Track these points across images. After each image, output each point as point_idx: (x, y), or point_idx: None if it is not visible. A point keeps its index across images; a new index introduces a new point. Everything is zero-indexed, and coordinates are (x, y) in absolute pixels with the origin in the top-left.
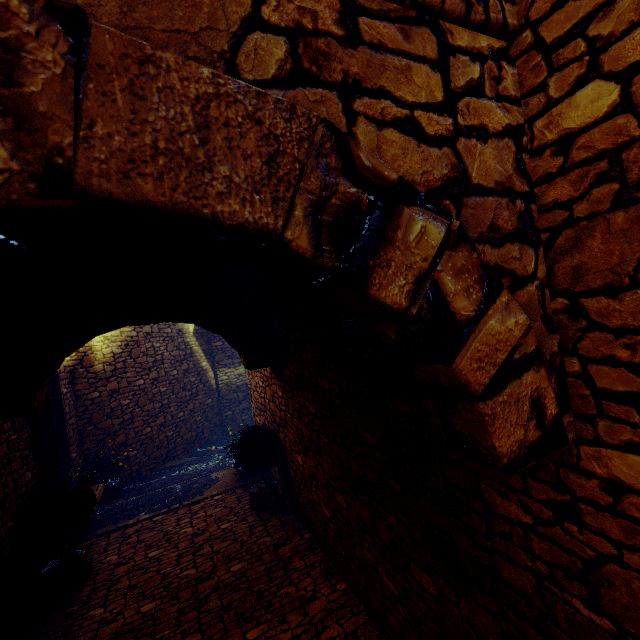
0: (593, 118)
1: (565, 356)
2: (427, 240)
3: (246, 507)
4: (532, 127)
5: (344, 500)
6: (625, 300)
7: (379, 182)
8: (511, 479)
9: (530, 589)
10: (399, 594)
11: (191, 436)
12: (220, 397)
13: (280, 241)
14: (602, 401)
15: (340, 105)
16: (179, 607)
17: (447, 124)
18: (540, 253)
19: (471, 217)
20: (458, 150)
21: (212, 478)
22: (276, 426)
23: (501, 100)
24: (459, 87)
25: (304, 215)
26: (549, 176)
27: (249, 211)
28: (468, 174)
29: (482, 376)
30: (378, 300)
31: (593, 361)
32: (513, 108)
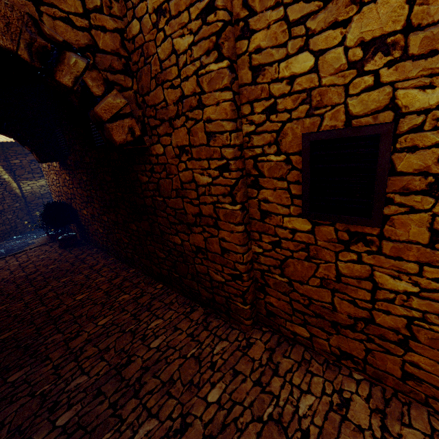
0: (137, 33)
1: (145, 118)
2: (78, 65)
3: (56, 248)
4: (127, 30)
5: (106, 217)
6: (150, 96)
7: (55, 41)
8: (143, 168)
9: (151, 203)
10: (129, 241)
11: (6, 229)
12: (27, 202)
13: (17, 55)
14: (152, 130)
15: (34, 8)
16: (17, 284)
17: (86, 23)
18: (134, 80)
19: (100, 61)
20: (92, 34)
21: (29, 243)
22: (70, 201)
23: (112, 16)
24: (91, 8)
25: (25, 47)
26: (133, 51)
27: (2, 42)
28: (98, 44)
29: (107, 115)
30: (61, 83)
31: (149, 118)
32: (119, 21)
